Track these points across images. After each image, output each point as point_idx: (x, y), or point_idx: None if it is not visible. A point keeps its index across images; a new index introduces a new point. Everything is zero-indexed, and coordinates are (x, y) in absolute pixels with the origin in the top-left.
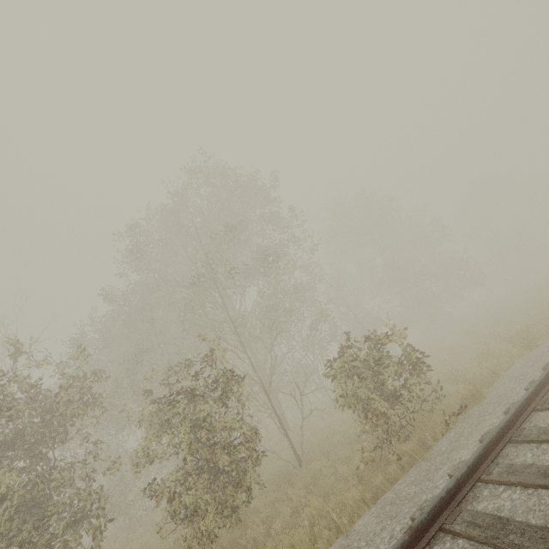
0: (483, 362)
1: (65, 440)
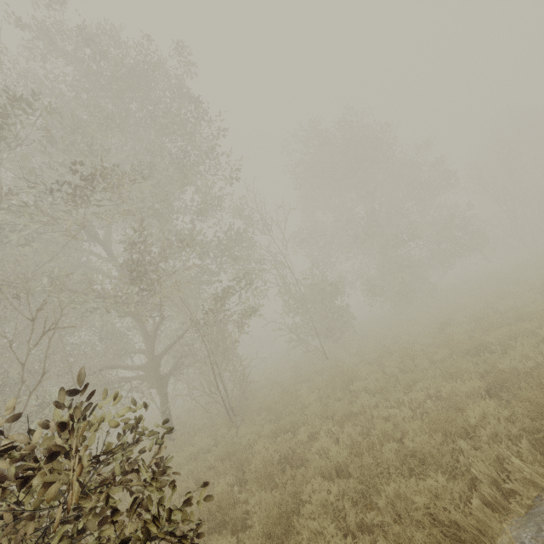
0: (433, 451)
1: None
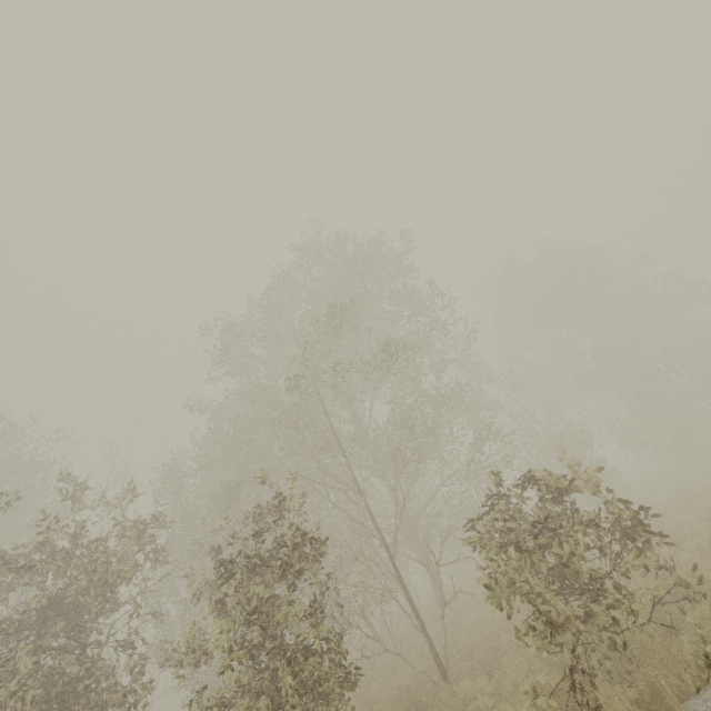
0: None
1: (102, 614)
